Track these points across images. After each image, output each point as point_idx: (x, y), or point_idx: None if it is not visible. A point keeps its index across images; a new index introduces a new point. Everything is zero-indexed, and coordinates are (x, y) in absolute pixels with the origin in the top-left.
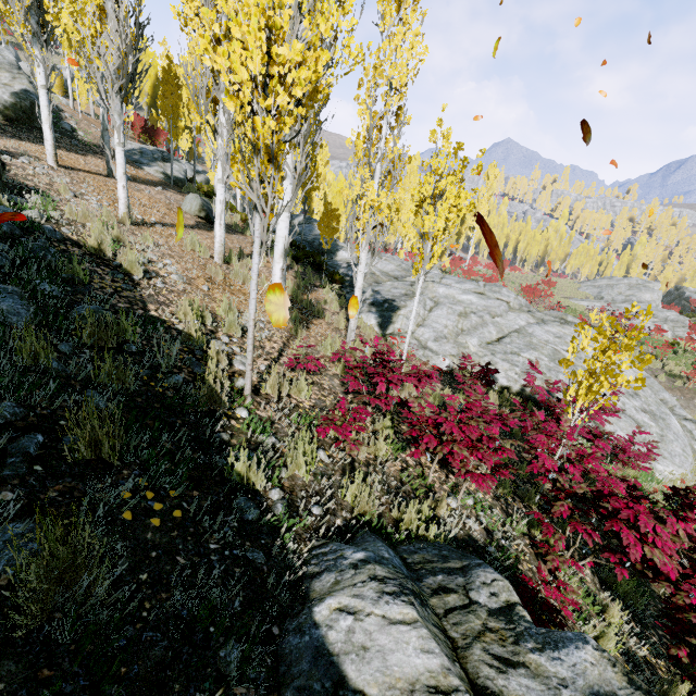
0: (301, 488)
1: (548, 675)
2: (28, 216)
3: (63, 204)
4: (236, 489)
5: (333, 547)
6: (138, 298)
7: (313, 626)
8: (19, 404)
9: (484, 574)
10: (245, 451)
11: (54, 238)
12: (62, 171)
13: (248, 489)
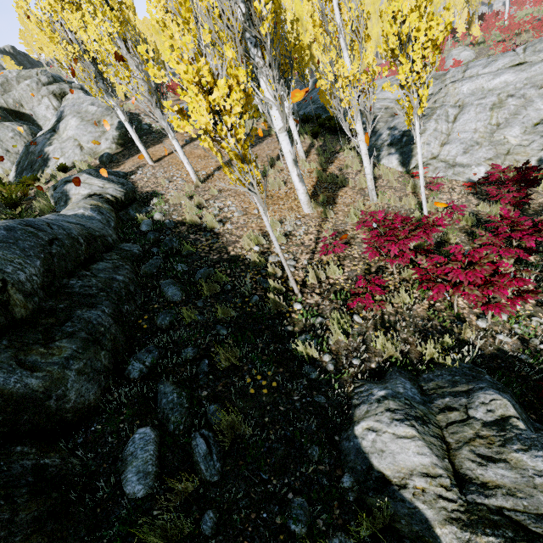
0: (344, 348)
1: (526, 468)
2: (157, 219)
3: (167, 194)
4: (302, 361)
5: (366, 387)
6: (222, 246)
7: (354, 437)
8: (193, 346)
9: (484, 396)
10: (299, 341)
11: (172, 226)
12: (157, 165)
13: (310, 359)
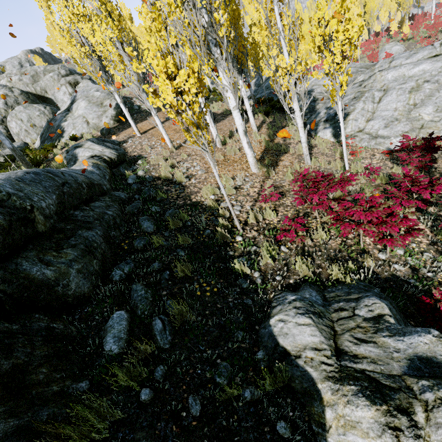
0: (270, 269)
1: (388, 347)
2: (140, 175)
3: (149, 157)
4: (238, 276)
5: (283, 294)
6: (186, 195)
7: (269, 326)
8: (159, 262)
9: (368, 301)
10: (236, 261)
11: (151, 180)
12: (143, 136)
13: (244, 275)
